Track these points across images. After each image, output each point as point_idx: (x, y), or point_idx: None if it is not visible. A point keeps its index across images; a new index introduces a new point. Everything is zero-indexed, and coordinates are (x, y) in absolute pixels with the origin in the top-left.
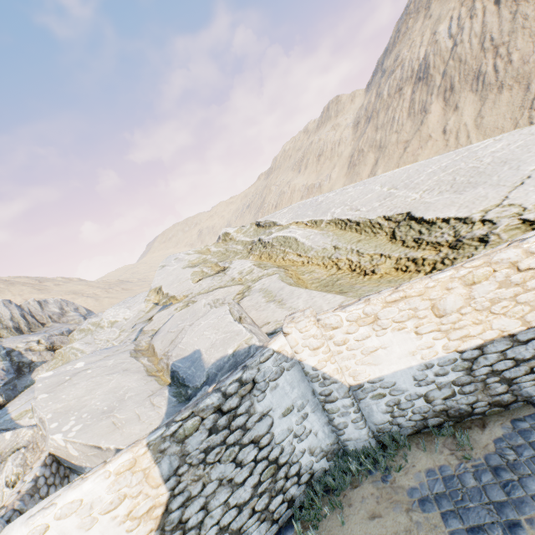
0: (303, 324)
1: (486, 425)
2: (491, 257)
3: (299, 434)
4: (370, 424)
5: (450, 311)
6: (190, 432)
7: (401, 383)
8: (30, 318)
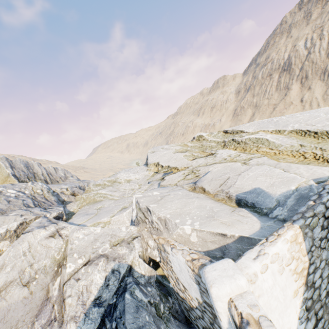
0: None
1: None
2: None
3: None
4: None
5: None
6: (314, 225)
7: None
8: (51, 176)
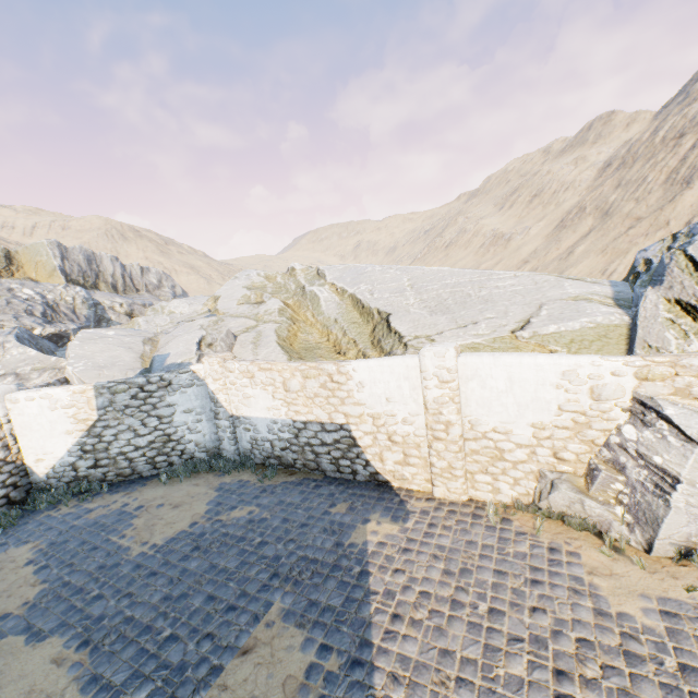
0: (212, 360)
1: (294, 475)
2: (321, 364)
3: (192, 429)
4: (240, 446)
5: (293, 390)
6: (120, 391)
7: (260, 426)
8: (129, 280)
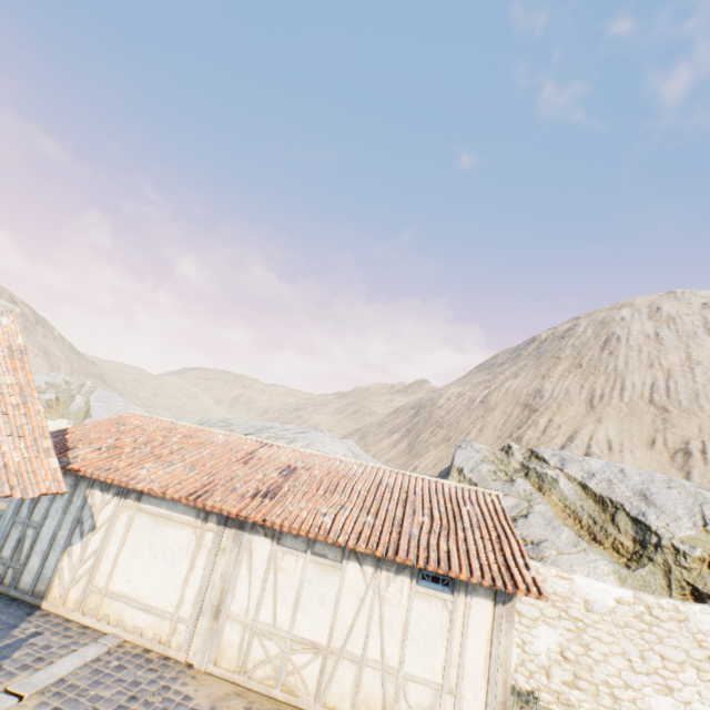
0: None
1: None
2: None
3: None
4: None
5: None
6: None
7: None
8: None
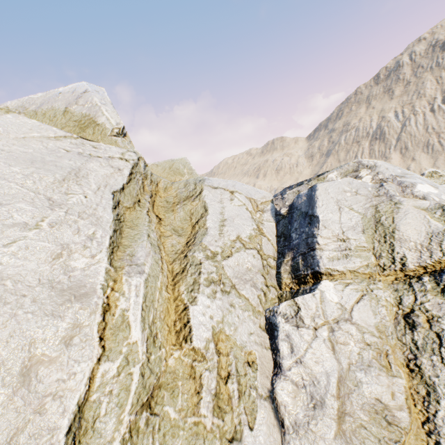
0: None
1: None
2: None
3: None
4: None
5: None
6: None
7: None
8: None
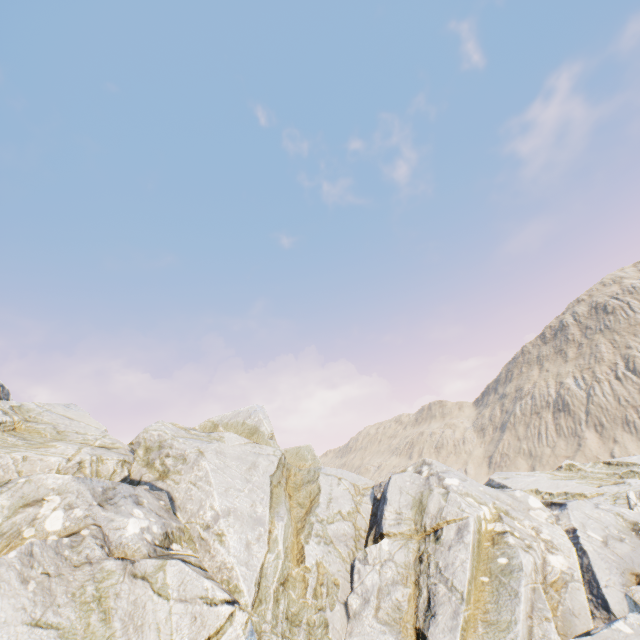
0: None
1: None
2: None
3: None
4: None
5: None
6: None
7: None
8: None
